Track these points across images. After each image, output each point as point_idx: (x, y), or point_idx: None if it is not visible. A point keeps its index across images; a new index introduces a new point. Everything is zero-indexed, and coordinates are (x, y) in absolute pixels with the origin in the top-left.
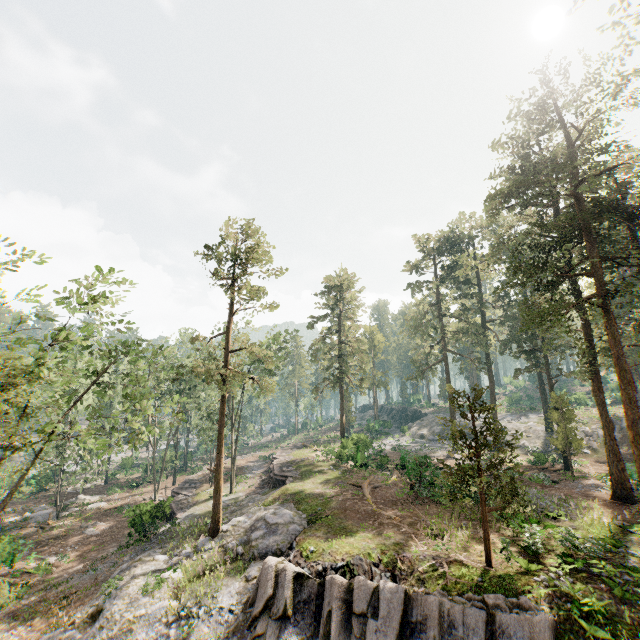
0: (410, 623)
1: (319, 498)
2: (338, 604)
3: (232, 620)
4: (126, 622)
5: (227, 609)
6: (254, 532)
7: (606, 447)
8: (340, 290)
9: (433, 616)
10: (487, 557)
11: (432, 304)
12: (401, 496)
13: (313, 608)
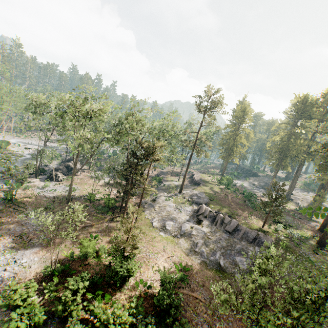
0: (237, 229)
1: (213, 194)
2: (220, 219)
3: (190, 213)
4: (164, 205)
5: (189, 211)
6: (193, 196)
7: (326, 215)
8: (244, 116)
9: (243, 230)
10: (263, 225)
11: (286, 133)
12: (240, 203)
13: (212, 218)
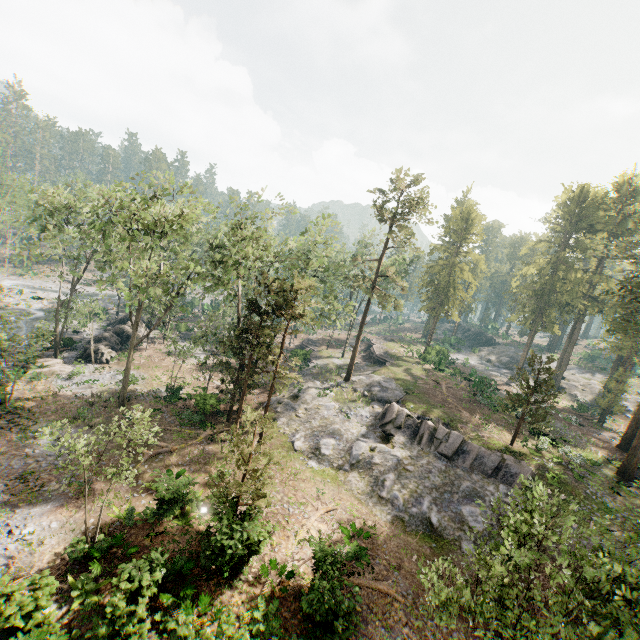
0: (462, 450)
1: (411, 381)
2: (428, 432)
3: (369, 421)
4: (315, 405)
5: (365, 416)
6: (373, 387)
7: (632, 417)
8: (467, 228)
9: (474, 451)
10: (512, 441)
11: (549, 260)
12: (466, 398)
13: (413, 430)
